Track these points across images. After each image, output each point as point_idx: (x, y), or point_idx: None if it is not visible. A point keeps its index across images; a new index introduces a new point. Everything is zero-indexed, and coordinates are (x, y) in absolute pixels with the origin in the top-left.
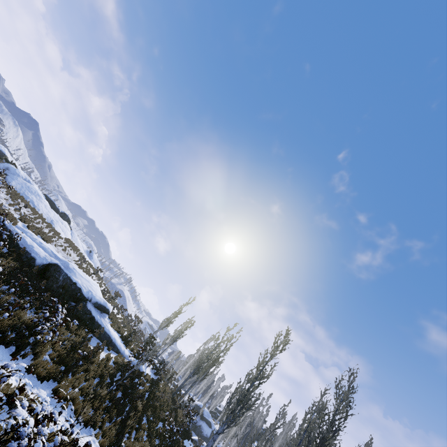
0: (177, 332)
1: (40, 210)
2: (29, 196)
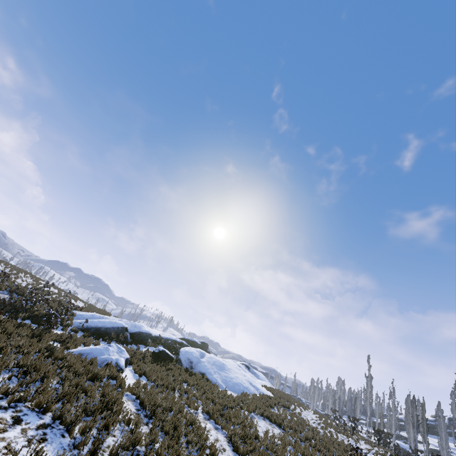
0: (392, 409)
1: (248, 386)
2: (234, 380)
